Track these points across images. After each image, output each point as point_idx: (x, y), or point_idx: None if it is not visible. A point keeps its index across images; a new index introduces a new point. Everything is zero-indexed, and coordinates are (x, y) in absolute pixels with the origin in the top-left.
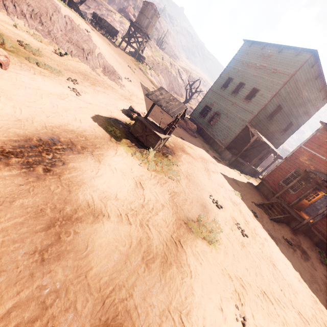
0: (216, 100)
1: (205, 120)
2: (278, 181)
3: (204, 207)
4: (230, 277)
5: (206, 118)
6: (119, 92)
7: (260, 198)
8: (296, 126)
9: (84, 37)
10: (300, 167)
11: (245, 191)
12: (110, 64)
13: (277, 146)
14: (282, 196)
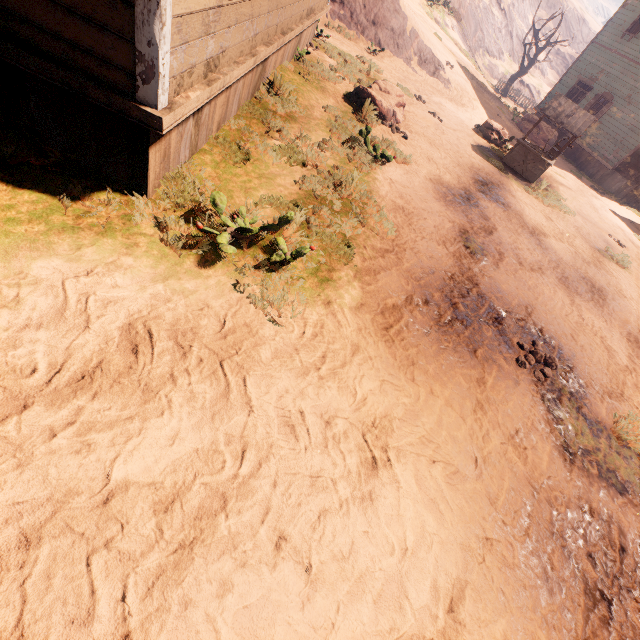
0: (607, 68)
1: None
2: None
3: (606, 243)
4: None
5: None
6: (445, 95)
7: None
8: None
9: (391, 5)
10: None
11: None
12: (426, 46)
13: None
14: None
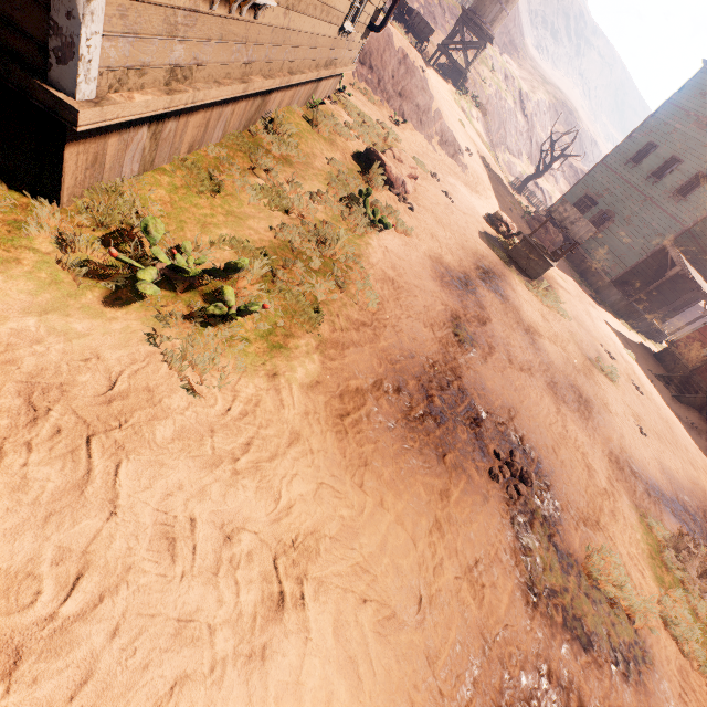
0: (611, 188)
1: None
2: (700, 348)
3: (598, 353)
4: (628, 407)
5: None
6: (461, 178)
7: (659, 371)
8: None
9: (419, 83)
10: None
11: (638, 355)
12: (448, 128)
13: None
14: (700, 373)
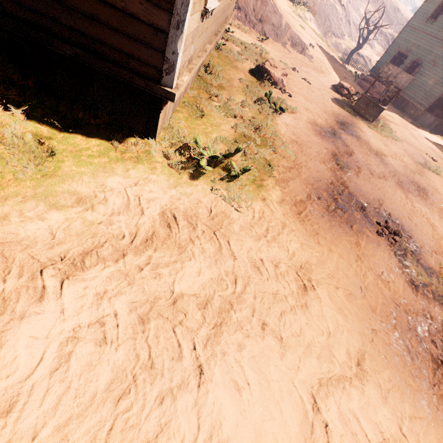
0: (417, 42)
1: None
2: None
3: (424, 159)
4: None
5: None
6: (310, 66)
7: None
8: None
9: (271, 8)
10: None
11: None
12: (295, 34)
13: None
14: None
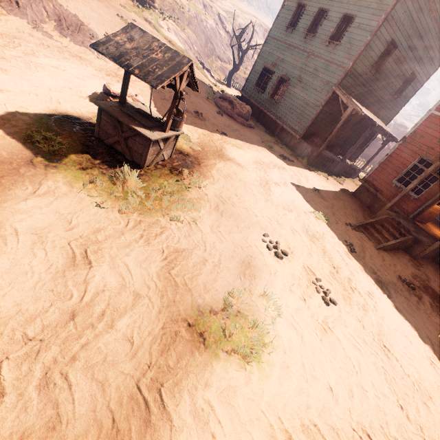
0: (281, 55)
1: (266, 96)
2: (389, 180)
3: (247, 265)
4: (289, 438)
5: (266, 91)
6: (96, 64)
7: (360, 213)
8: (420, 79)
9: None
10: (429, 151)
11: (335, 207)
12: (68, 11)
13: (388, 121)
14: (396, 204)
